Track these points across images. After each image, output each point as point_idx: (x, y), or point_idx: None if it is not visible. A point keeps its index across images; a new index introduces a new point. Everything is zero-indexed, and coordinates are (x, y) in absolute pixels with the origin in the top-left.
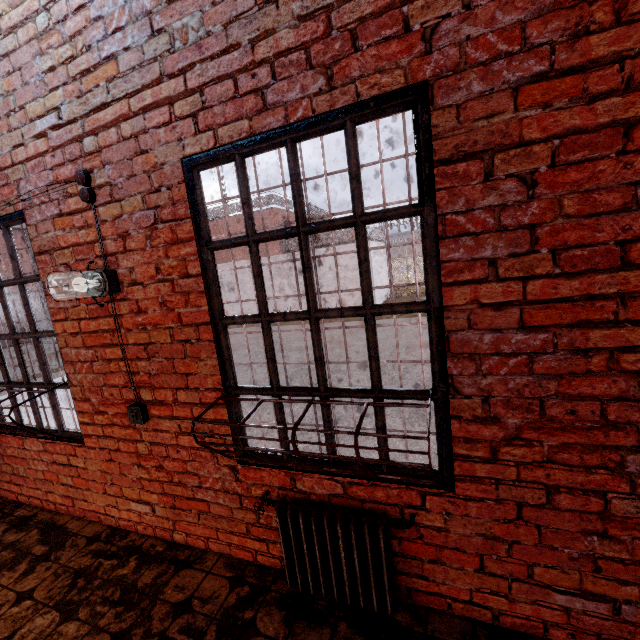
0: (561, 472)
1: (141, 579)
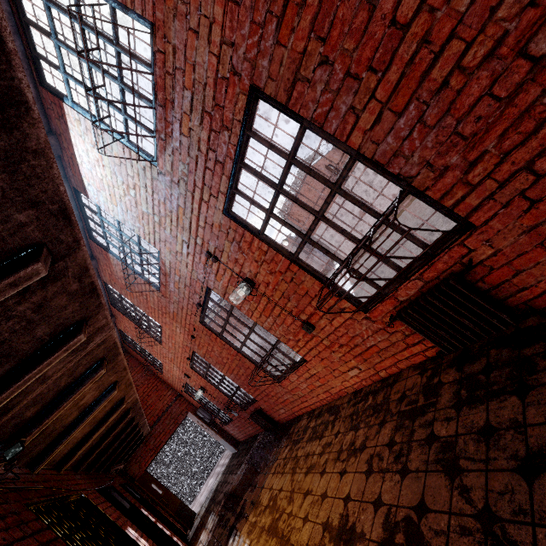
0: (519, 153)
1: (377, 400)
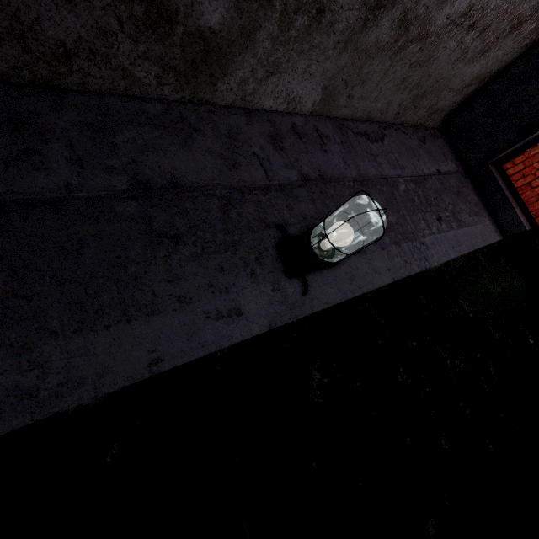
0: None
1: None
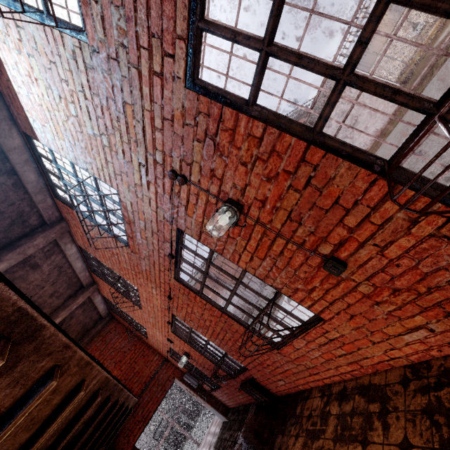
0: None
1: None
